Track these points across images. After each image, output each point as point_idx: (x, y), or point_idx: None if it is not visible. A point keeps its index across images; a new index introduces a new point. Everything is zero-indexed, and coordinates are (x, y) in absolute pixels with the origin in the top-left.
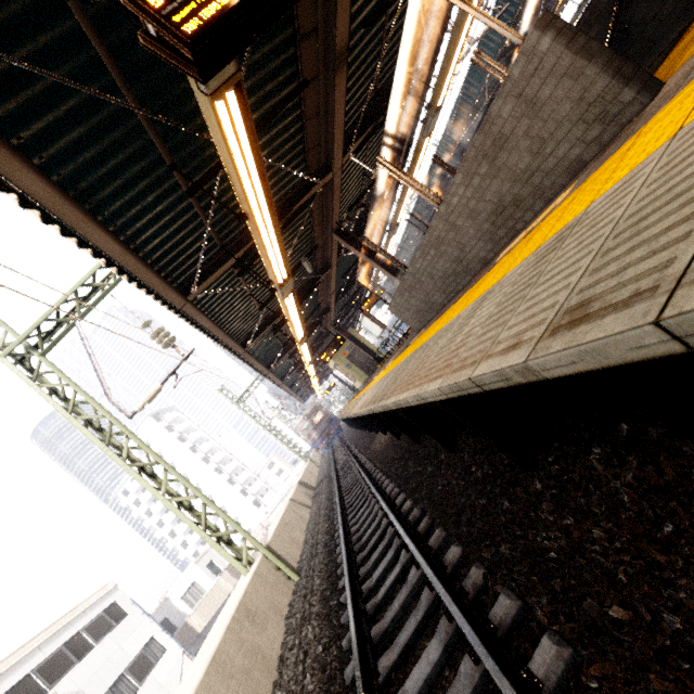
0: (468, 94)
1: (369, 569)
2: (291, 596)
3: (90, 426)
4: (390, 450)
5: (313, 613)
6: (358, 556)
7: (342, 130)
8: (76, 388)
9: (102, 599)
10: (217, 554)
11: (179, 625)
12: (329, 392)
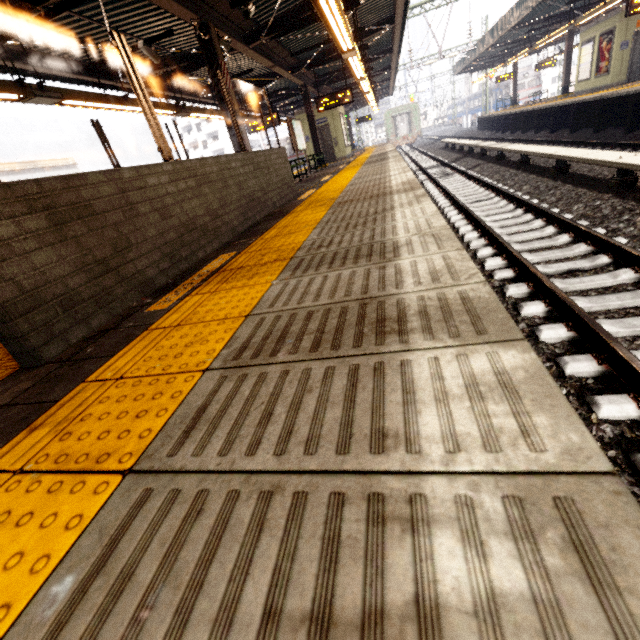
0: None
1: None
2: None
3: None
4: None
5: None
6: None
7: None
8: None
9: (60, 167)
10: None
11: None
12: None
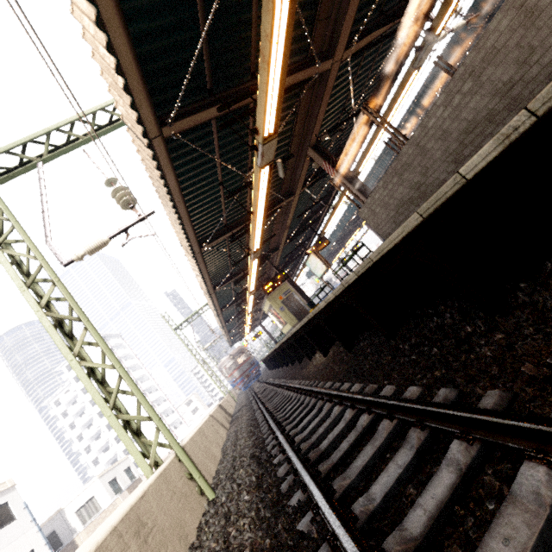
0: (424, 95)
1: (352, 482)
2: (202, 517)
3: (17, 268)
4: (338, 364)
5: (246, 545)
6: (322, 464)
7: (357, 3)
8: (15, 224)
9: None
10: (122, 472)
11: (66, 541)
12: (255, 338)
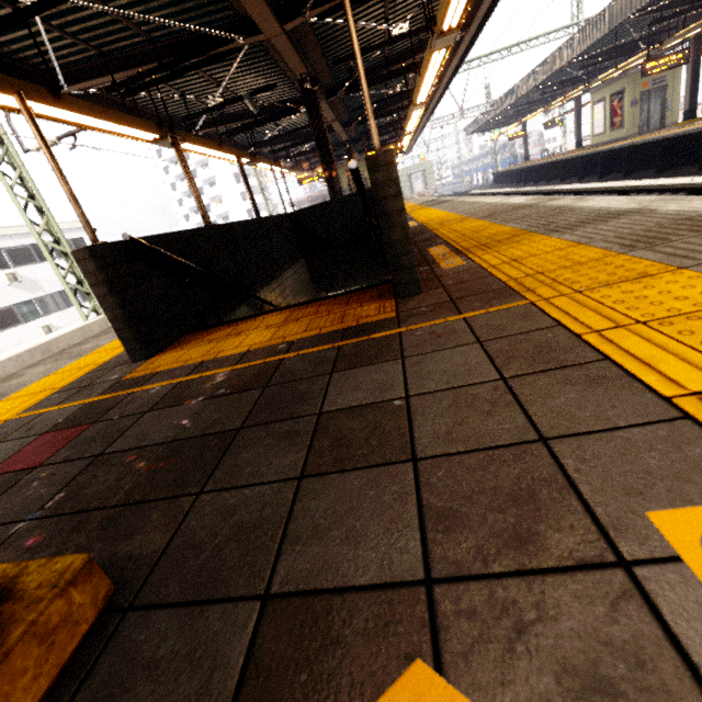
0: None
1: None
2: None
3: None
4: None
5: None
6: None
7: (262, 2)
8: None
9: (73, 230)
10: None
11: None
12: None
